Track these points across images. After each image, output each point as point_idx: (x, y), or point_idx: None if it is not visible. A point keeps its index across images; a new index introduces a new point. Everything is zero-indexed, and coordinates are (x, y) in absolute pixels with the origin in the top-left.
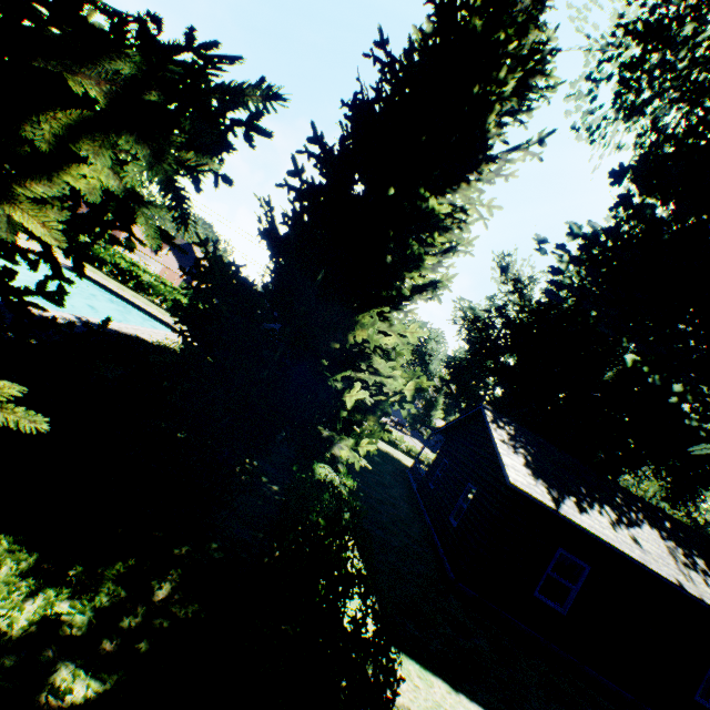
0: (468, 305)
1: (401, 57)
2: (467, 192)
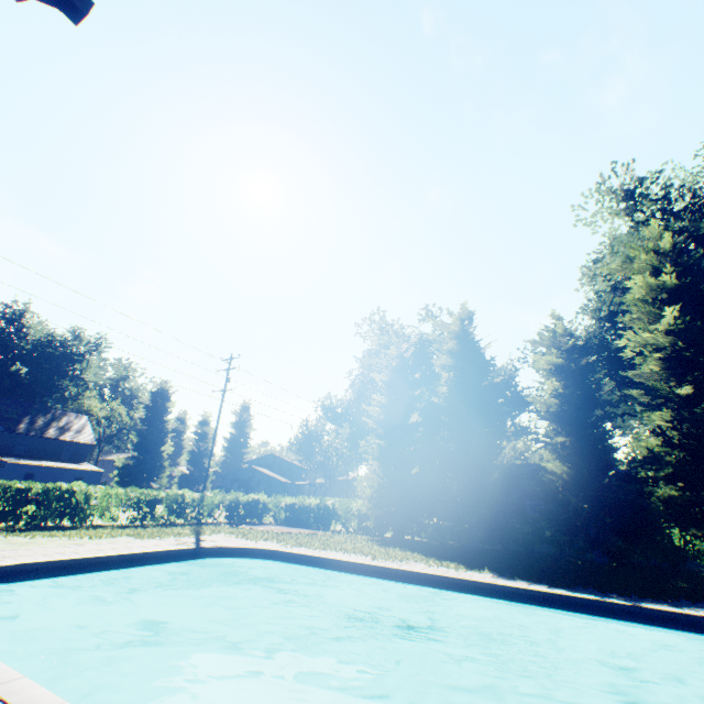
0: (370, 363)
1: None
2: None
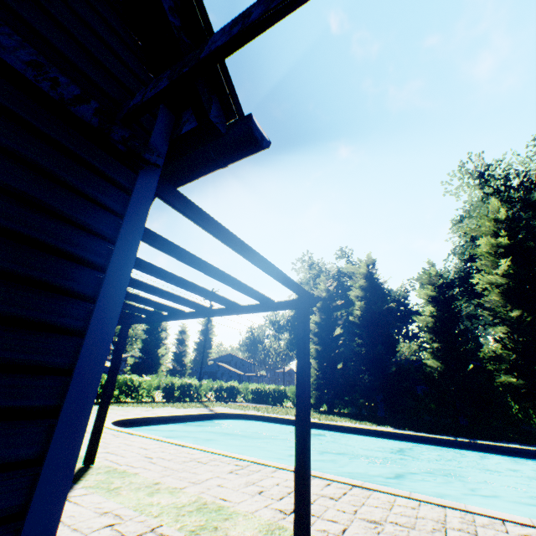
0: None
1: None
2: None
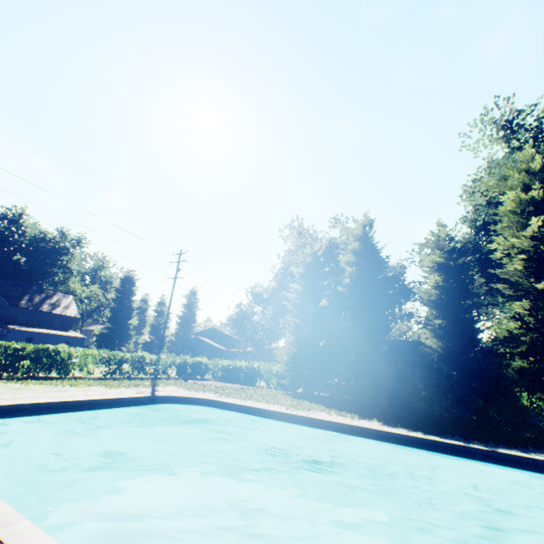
0: (290, 260)
1: None
2: None
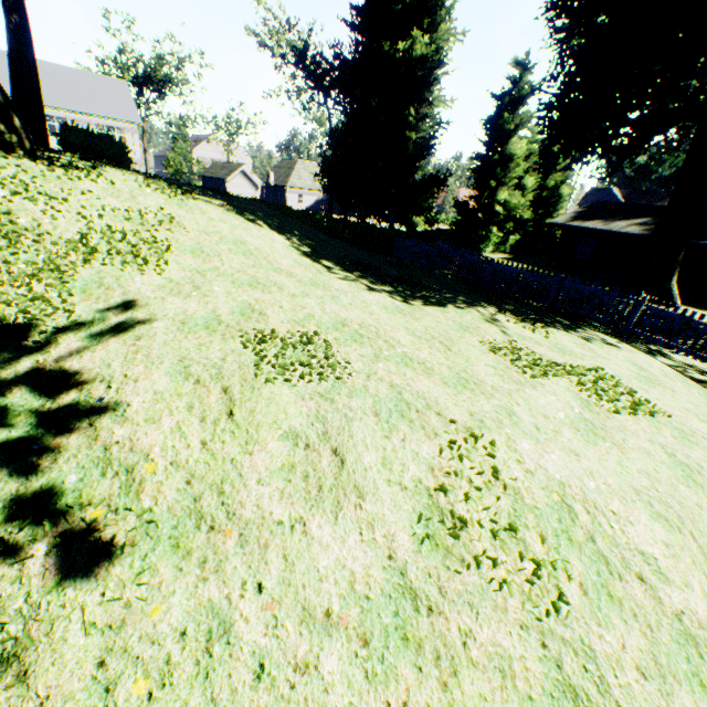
0: None
1: (484, 123)
2: (516, 142)
